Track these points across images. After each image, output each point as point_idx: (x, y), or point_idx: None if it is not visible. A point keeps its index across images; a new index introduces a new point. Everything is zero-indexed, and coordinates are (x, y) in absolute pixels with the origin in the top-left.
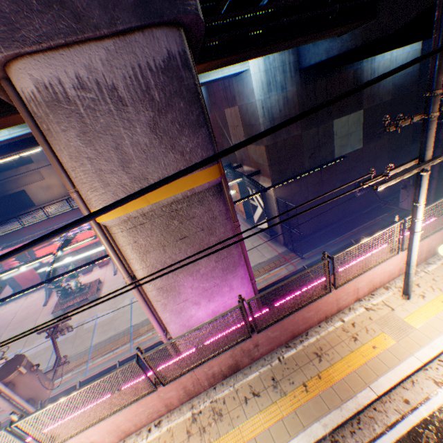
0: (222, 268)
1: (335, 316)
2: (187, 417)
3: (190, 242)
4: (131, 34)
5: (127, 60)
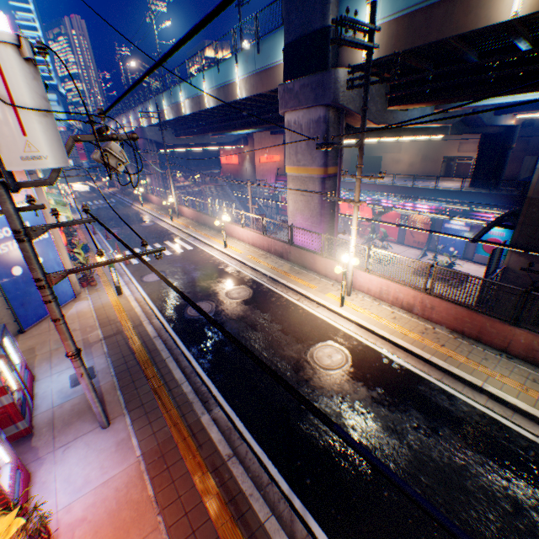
0: (312, 222)
1: (322, 276)
2: (263, 254)
3: (304, 199)
4: (311, 108)
5: (307, 117)
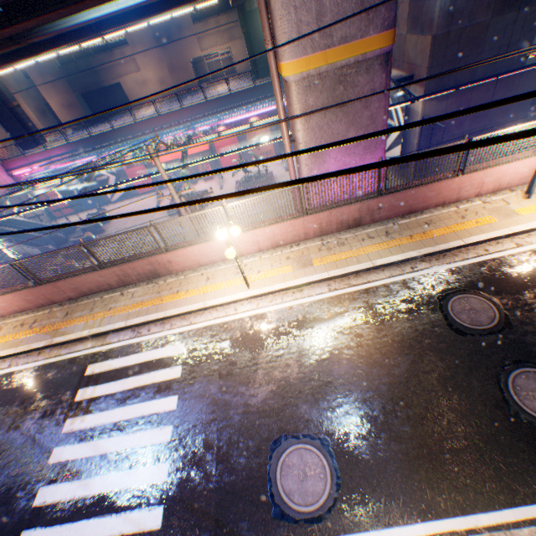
0: (364, 147)
1: (451, 205)
2: (318, 244)
3: (346, 113)
4: None
5: None
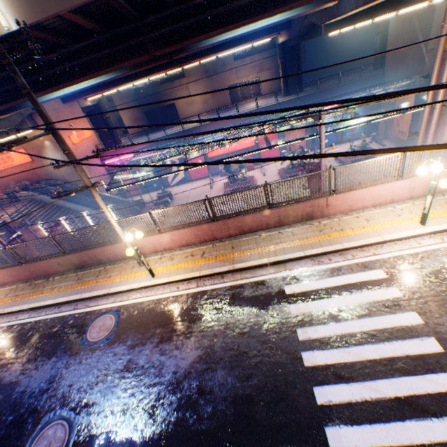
0: None
1: None
2: None
3: None
4: None
5: None
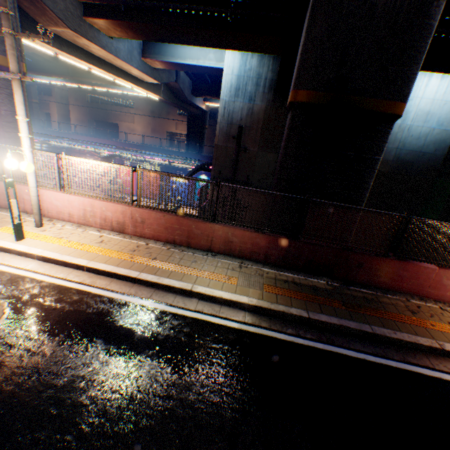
0: None
1: (2, 209)
2: None
3: None
4: None
5: None
